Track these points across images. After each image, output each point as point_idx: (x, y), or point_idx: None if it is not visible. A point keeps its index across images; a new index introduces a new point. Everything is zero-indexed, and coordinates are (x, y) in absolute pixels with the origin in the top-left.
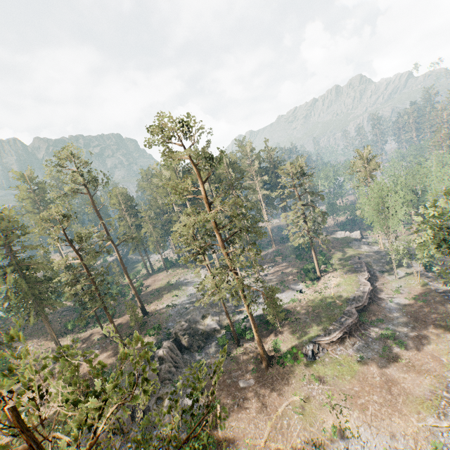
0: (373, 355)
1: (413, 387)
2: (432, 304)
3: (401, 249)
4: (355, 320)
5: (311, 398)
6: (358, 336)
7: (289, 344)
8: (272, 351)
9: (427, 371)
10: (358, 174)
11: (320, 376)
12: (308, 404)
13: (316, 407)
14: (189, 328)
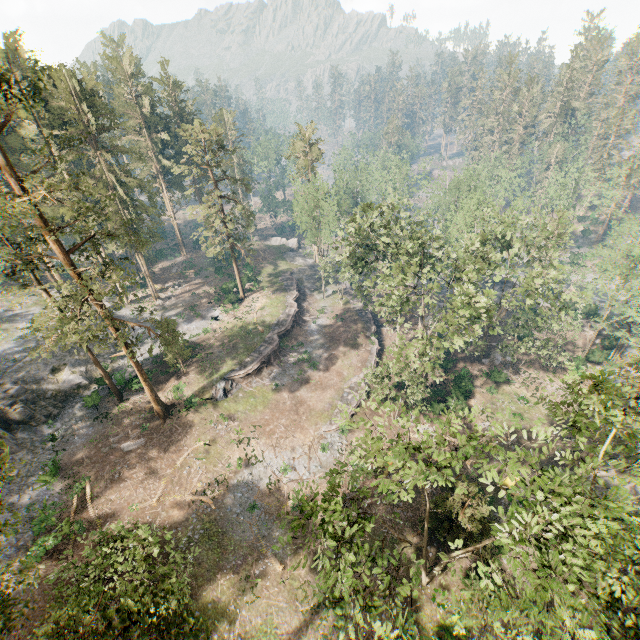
0: (288, 381)
1: (317, 403)
2: (348, 322)
3: (329, 266)
4: (275, 347)
5: (218, 439)
6: (277, 364)
7: (195, 387)
8: (172, 399)
9: (331, 386)
10: (299, 161)
11: (231, 414)
12: (214, 446)
13: (223, 447)
14: (24, 393)
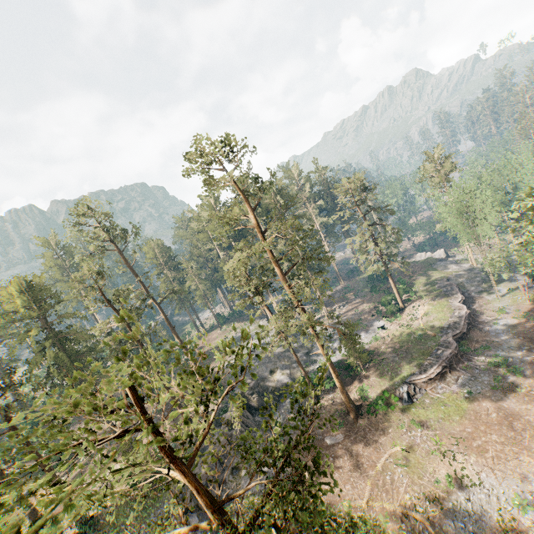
0: (483, 388)
1: None
2: None
3: (499, 259)
4: (454, 350)
5: (415, 447)
6: (462, 369)
7: (378, 389)
8: (359, 400)
9: None
10: (431, 180)
11: (421, 421)
12: (412, 454)
13: (423, 456)
14: (257, 386)
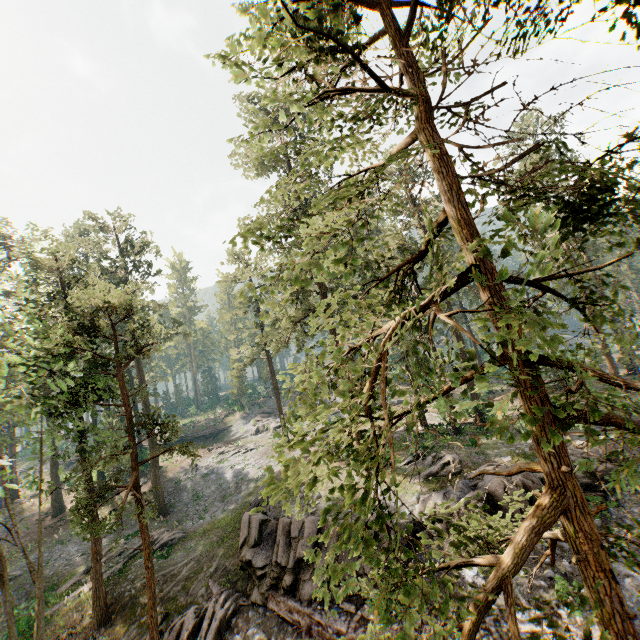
0: None
1: None
2: None
3: None
4: None
5: None
6: None
7: None
8: None
9: None
10: None
11: None
12: None
13: None
14: None
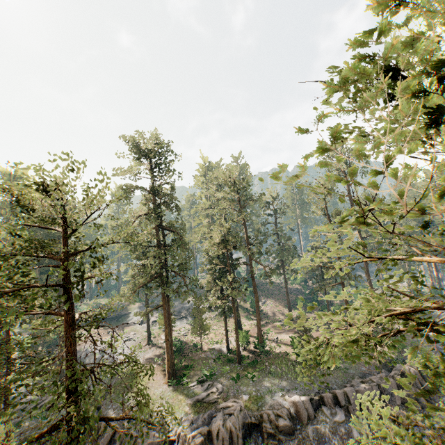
0: None
1: None
2: None
3: None
4: None
5: None
6: None
7: None
8: None
9: None
10: None
11: None
12: None
13: None
14: None
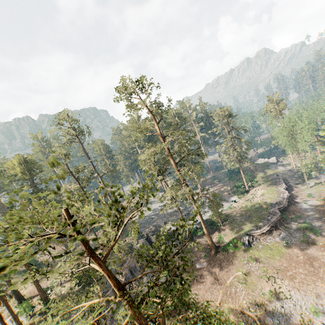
0: (296, 241)
1: None
2: None
3: (310, 163)
4: (279, 217)
5: (251, 273)
6: (283, 228)
7: (230, 237)
8: (218, 243)
9: None
10: (271, 113)
11: (256, 258)
12: (249, 277)
13: (255, 279)
14: (156, 230)
